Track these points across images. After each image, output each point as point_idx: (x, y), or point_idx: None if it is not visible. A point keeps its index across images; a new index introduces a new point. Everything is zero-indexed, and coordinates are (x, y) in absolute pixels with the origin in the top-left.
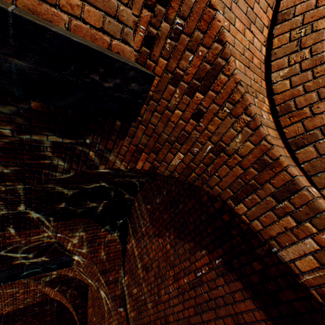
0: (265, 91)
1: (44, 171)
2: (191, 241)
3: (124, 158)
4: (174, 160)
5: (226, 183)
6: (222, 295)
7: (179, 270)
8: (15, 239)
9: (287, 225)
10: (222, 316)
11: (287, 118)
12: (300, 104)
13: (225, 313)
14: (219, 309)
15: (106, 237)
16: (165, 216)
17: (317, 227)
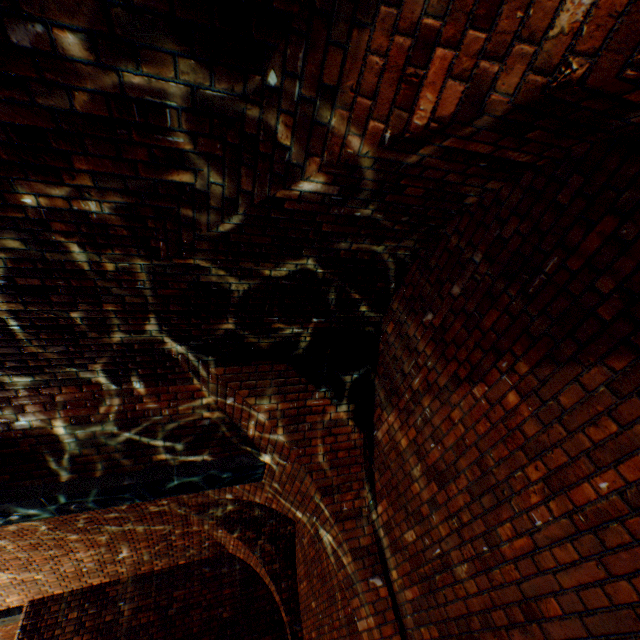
0: None
1: (183, 213)
2: (614, 356)
3: (372, 104)
4: (567, 7)
5: None
6: None
7: (568, 459)
8: (152, 405)
9: None
10: None
11: None
12: None
13: None
14: None
15: (326, 413)
16: (487, 318)
17: None
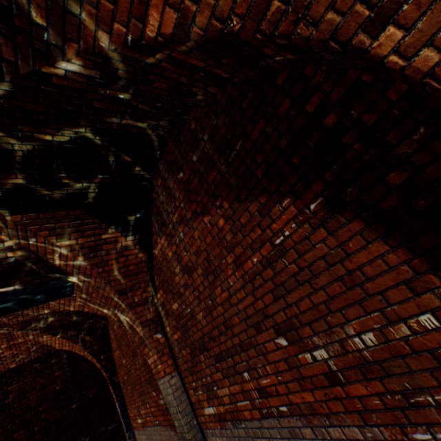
0: None
1: None
2: (261, 196)
3: (114, 9)
4: None
5: None
6: (322, 256)
7: (243, 250)
8: None
9: None
10: (323, 285)
11: None
12: None
13: (329, 279)
14: (318, 277)
15: (119, 242)
16: (211, 176)
17: None
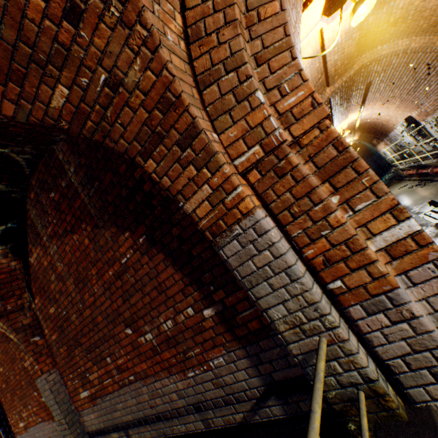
0: (179, 4)
1: None
2: (113, 227)
3: None
4: (55, 99)
5: (133, 133)
6: (147, 273)
7: (103, 265)
8: None
9: (190, 175)
10: (149, 292)
11: (198, 46)
12: (209, 28)
13: (151, 288)
14: (146, 287)
15: None
16: (77, 203)
17: (211, 172)
